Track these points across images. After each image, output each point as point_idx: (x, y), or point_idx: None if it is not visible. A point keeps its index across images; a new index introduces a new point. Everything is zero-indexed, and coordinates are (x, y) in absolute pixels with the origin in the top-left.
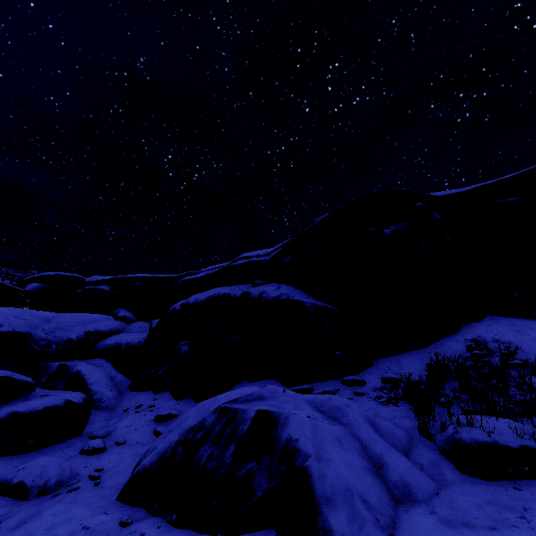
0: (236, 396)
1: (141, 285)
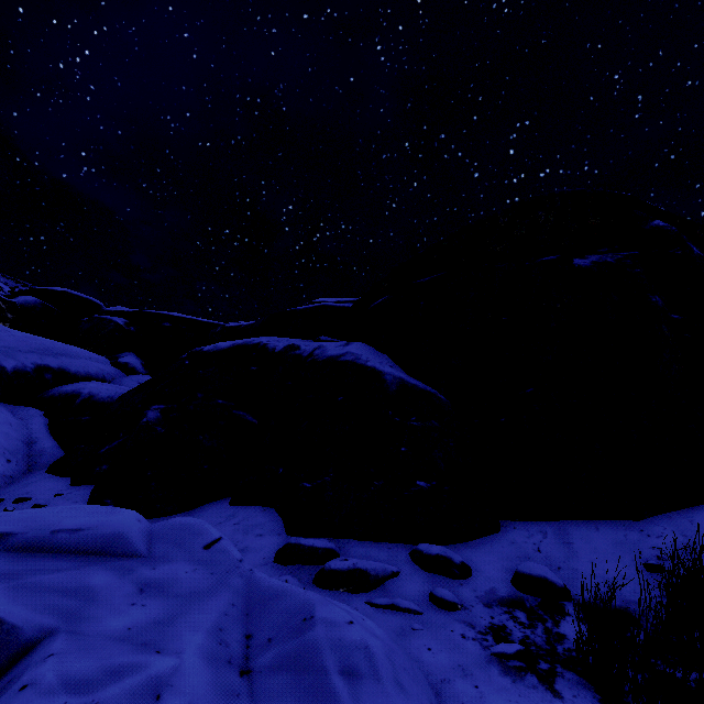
0: (14, 525)
1: (171, 327)
